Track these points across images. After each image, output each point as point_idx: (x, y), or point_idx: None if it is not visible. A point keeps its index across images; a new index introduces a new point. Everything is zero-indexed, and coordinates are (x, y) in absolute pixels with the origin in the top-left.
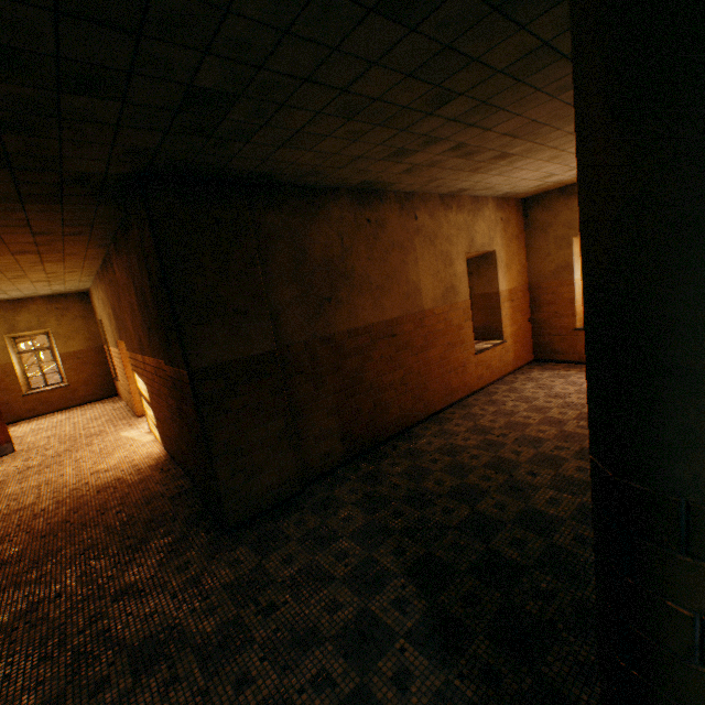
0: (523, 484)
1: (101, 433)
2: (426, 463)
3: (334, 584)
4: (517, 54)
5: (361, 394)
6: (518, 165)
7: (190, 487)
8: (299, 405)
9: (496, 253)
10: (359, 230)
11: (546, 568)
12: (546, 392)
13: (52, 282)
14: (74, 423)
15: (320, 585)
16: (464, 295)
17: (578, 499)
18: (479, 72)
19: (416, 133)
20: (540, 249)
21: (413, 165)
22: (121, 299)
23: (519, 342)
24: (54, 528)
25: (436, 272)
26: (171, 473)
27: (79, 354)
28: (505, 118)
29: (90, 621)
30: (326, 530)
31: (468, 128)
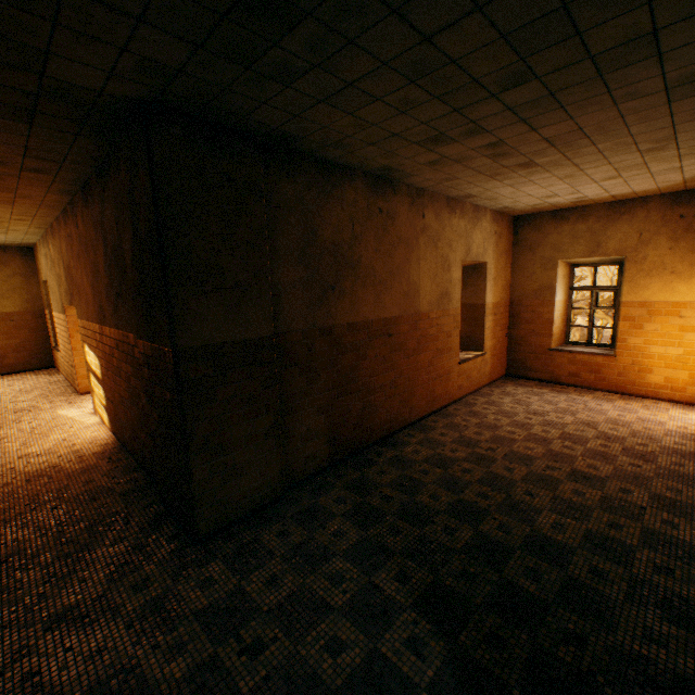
0: (523, 504)
1: (33, 409)
2: (417, 473)
3: (332, 616)
4: (620, 38)
5: (352, 394)
6: (533, 178)
7: (145, 482)
8: (289, 401)
9: (487, 265)
10: (370, 218)
11: (569, 606)
12: (525, 408)
13: None
14: None
15: (315, 617)
16: (456, 303)
17: (583, 526)
18: (572, 52)
19: (467, 118)
20: (525, 267)
21: (442, 157)
22: (81, 257)
23: (496, 355)
24: None
25: (435, 275)
26: (121, 463)
27: (13, 316)
28: (558, 119)
29: (12, 659)
30: (315, 546)
31: (518, 123)
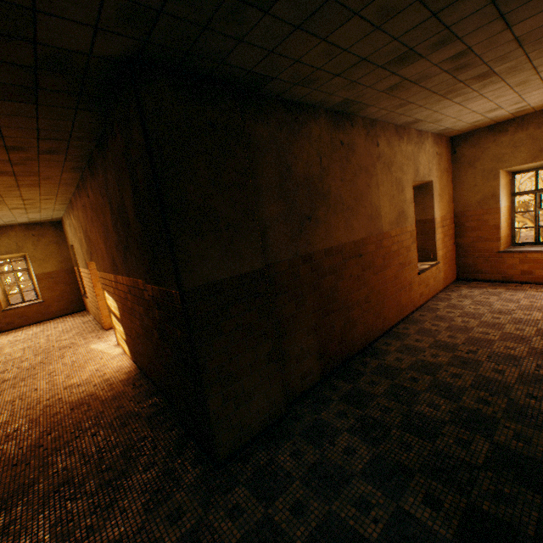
0: (531, 409)
1: (73, 345)
2: (407, 382)
3: None
4: None
5: (334, 313)
6: (484, 91)
7: (164, 406)
8: (282, 325)
9: (432, 184)
10: (334, 151)
11: None
12: (488, 308)
13: (28, 210)
14: (47, 335)
15: None
16: (411, 220)
17: None
18: None
19: (442, 23)
20: (466, 181)
21: (402, 80)
22: (94, 221)
23: (447, 263)
24: (26, 453)
25: (392, 197)
26: (143, 388)
27: (53, 274)
28: (541, 7)
29: None
30: (330, 466)
31: (495, 21)
